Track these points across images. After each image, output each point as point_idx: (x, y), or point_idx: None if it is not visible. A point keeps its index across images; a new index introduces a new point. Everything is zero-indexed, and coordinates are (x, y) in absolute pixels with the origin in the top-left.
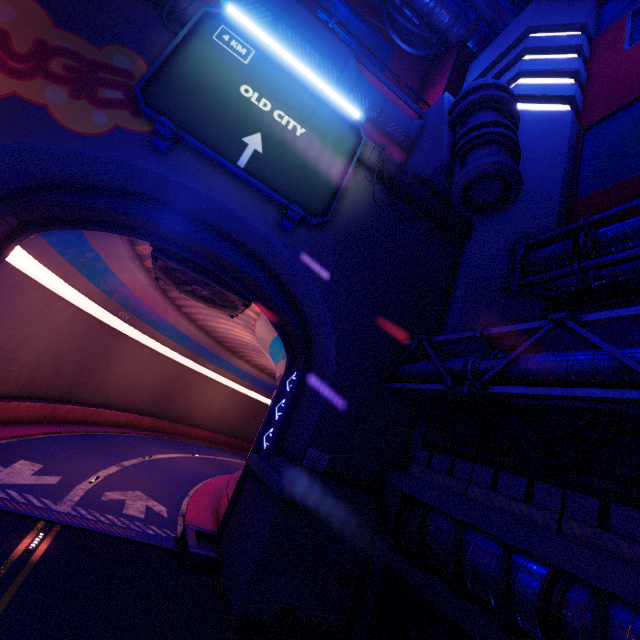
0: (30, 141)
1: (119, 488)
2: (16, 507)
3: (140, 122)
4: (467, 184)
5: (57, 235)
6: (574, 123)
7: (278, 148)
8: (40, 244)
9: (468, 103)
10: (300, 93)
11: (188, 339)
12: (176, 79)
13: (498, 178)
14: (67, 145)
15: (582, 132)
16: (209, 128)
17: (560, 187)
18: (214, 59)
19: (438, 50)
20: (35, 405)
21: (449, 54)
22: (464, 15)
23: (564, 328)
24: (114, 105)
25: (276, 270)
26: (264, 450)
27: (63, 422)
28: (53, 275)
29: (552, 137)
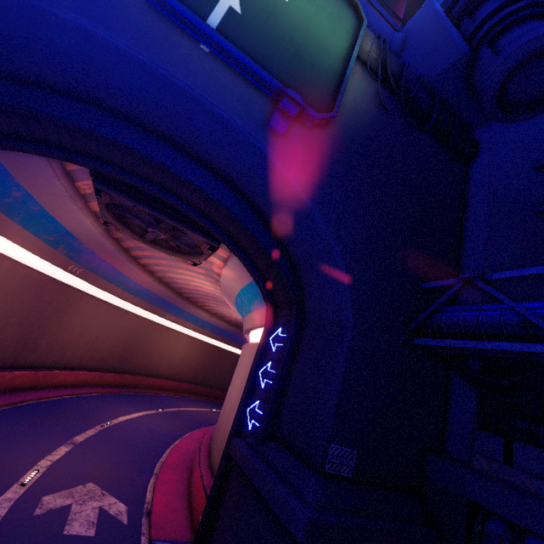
0: None
1: (64, 484)
2: None
3: None
4: (513, 68)
5: None
6: None
7: (262, 12)
8: None
9: None
10: None
11: (147, 292)
12: None
13: None
14: None
15: None
16: None
17: None
18: None
19: None
20: None
21: None
22: None
23: None
24: None
25: (257, 196)
26: (250, 430)
27: (8, 391)
28: None
29: None
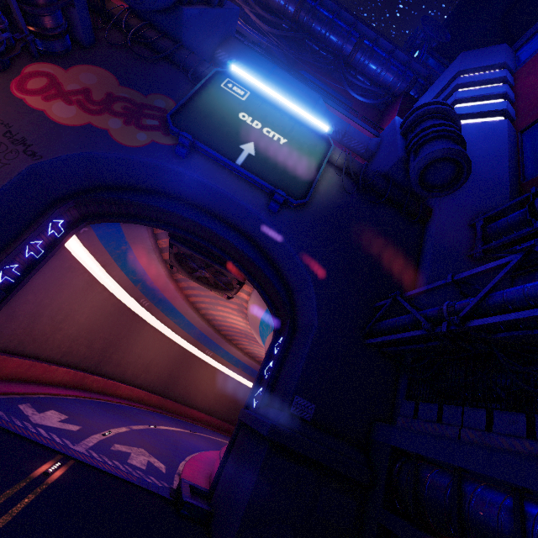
0: (95, 151)
1: (126, 443)
2: (42, 440)
3: (168, 139)
4: (422, 168)
5: (103, 229)
6: (510, 127)
7: (266, 152)
8: (91, 236)
9: (415, 116)
10: (282, 117)
11: (192, 327)
12: (195, 110)
13: (449, 161)
14: (118, 153)
15: (519, 133)
16: (216, 139)
17: (507, 173)
18: (221, 98)
19: (387, 99)
20: (69, 371)
21: (396, 101)
22: (405, 74)
23: (535, 259)
24: (152, 129)
25: (265, 246)
26: (254, 407)
27: (88, 390)
28: (97, 264)
29: (492, 139)
